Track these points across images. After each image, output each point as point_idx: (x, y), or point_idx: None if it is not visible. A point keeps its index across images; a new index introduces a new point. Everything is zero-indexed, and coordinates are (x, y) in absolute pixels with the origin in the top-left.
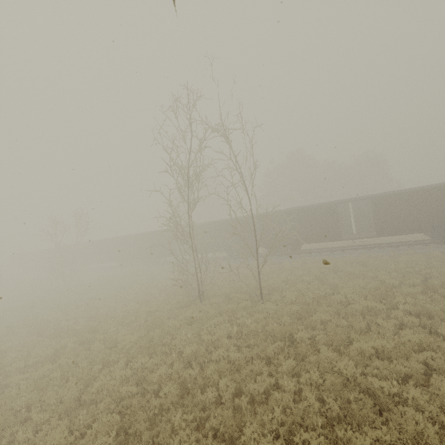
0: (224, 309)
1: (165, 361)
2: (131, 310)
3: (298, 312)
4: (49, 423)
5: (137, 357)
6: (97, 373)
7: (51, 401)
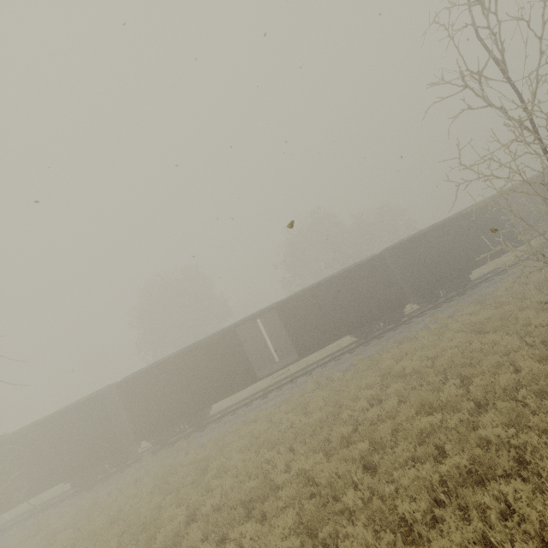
0: None
1: None
2: None
3: None
4: None
5: None
6: None
7: None
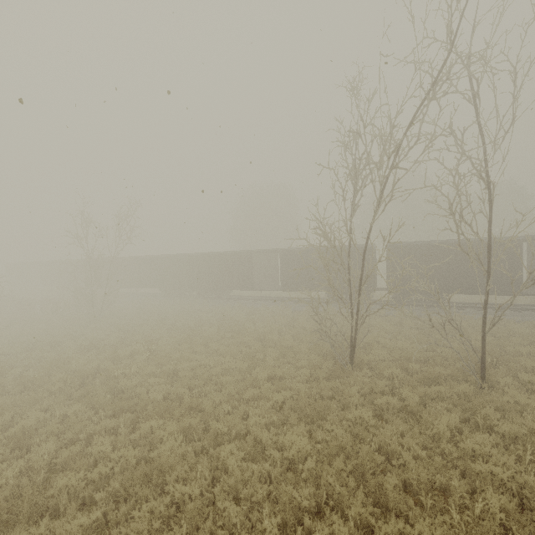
0: (426, 394)
1: None
2: (234, 371)
3: None
4: None
5: (349, 501)
6: None
7: None
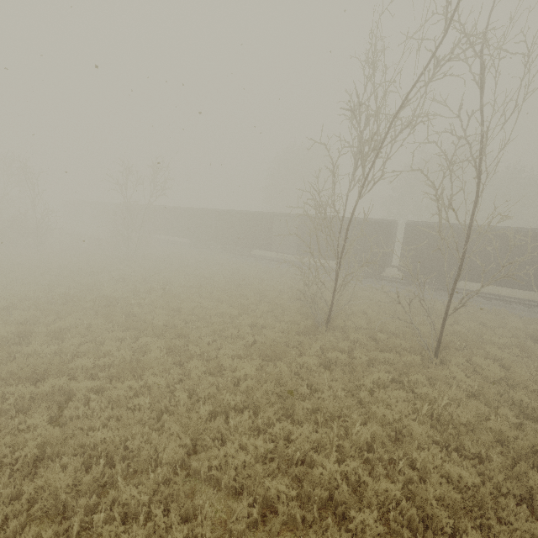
0: (376, 357)
1: (330, 445)
2: (225, 315)
3: (523, 405)
4: (148, 510)
5: (265, 408)
6: (209, 422)
7: (143, 457)
